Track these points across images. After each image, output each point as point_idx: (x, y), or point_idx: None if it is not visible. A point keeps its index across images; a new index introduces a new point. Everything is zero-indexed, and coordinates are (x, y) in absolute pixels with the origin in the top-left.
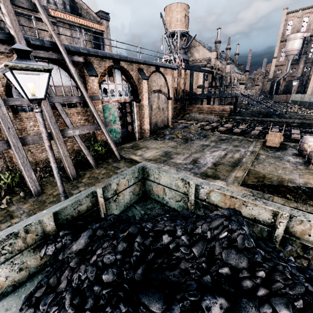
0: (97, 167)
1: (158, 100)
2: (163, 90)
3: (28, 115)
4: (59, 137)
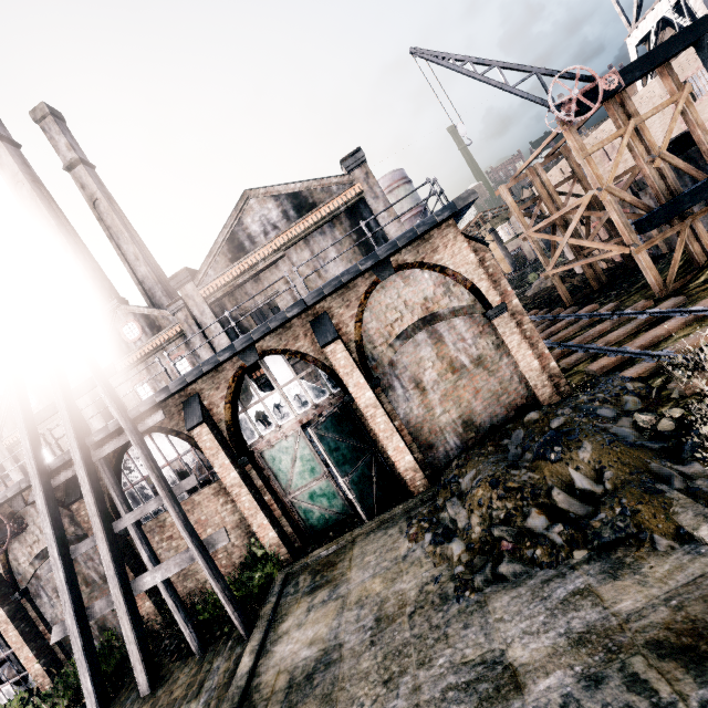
0: (200, 656)
1: (439, 349)
2: (444, 308)
3: (149, 526)
4: (121, 602)
